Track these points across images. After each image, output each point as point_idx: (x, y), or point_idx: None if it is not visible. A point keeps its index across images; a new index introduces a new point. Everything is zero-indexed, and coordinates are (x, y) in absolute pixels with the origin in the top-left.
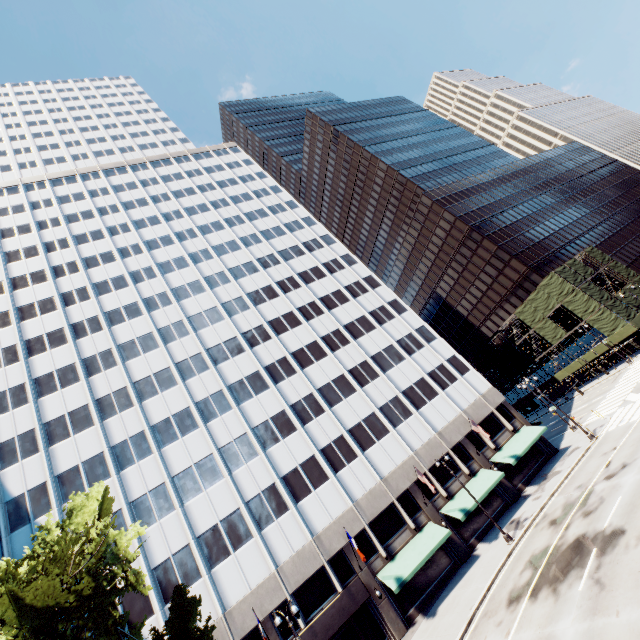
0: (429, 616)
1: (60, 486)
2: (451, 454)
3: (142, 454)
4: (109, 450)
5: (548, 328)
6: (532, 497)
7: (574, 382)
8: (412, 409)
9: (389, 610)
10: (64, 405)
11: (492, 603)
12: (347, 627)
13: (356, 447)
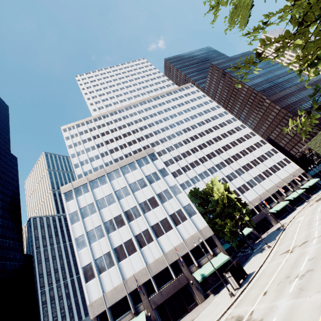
0: (284, 219)
1: (181, 187)
2: (286, 185)
3: (198, 181)
4: (189, 179)
5: None
6: (314, 195)
7: None
8: (272, 173)
9: (272, 218)
10: (173, 169)
11: (304, 208)
12: (261, 221)
13: (256, 182)
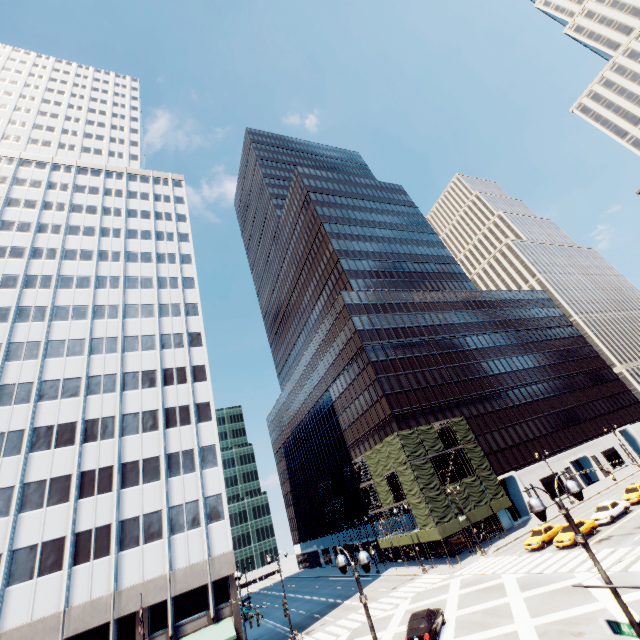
0: None
1: None
2: (111, 626)
3: None
4: None
5: (383, 487)
6: None
7: (400, 554)
8: (113, 548)
9: None
10: None
11: None
12: None
13: (1, 577)
